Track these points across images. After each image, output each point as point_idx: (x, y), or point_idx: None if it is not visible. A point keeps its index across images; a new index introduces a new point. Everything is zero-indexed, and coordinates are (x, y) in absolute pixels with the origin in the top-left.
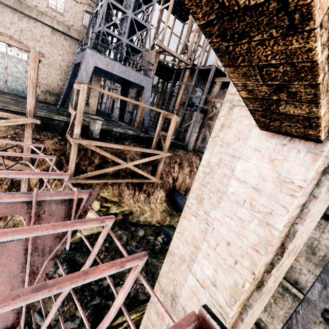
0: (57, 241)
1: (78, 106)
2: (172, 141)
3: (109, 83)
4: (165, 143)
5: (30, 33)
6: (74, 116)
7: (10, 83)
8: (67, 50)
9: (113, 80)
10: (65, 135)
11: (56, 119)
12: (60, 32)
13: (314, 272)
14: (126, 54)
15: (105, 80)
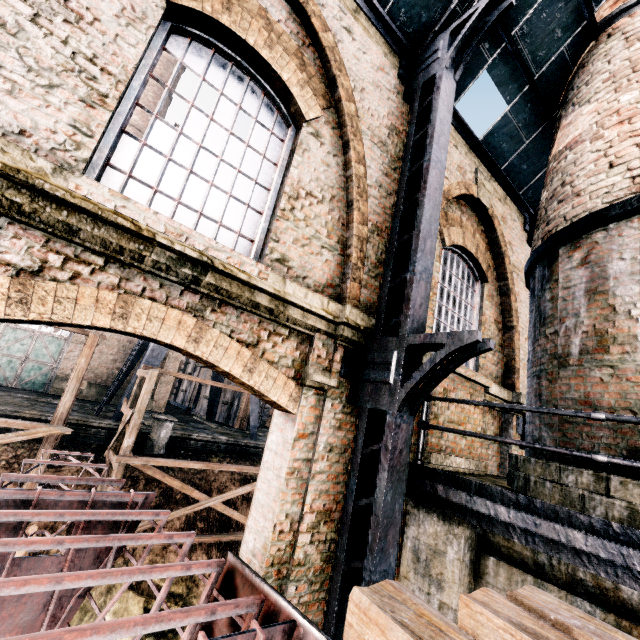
0: (96, 565)
1: (140, 401)
2: None
3: None
4: None
5: None
6: (129, 418)
7: (26, 372)
8: None
9: None
10: (103, 454)
11: (95, 425)
12: None
13: (424, 588)
14: None
15: None
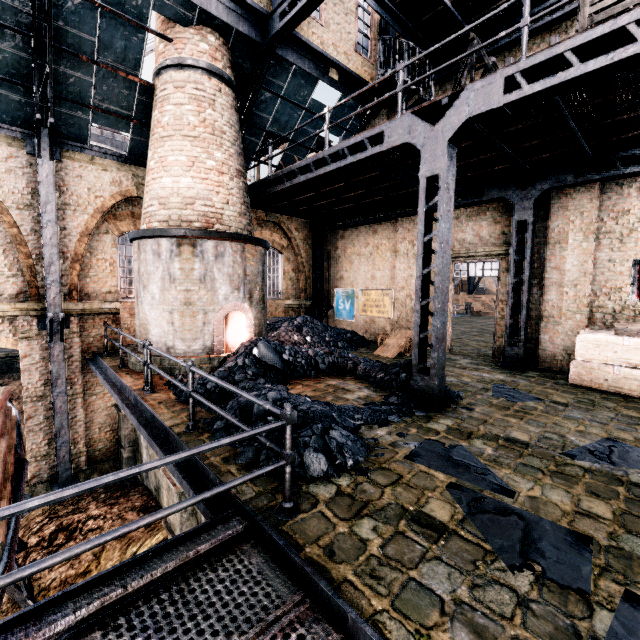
0: None
1: None
2: None
3: None
4: None
5: None
6: None
7: None
8: None
9: None
10: None
11: None
12: None
13: None
14: None
15: None
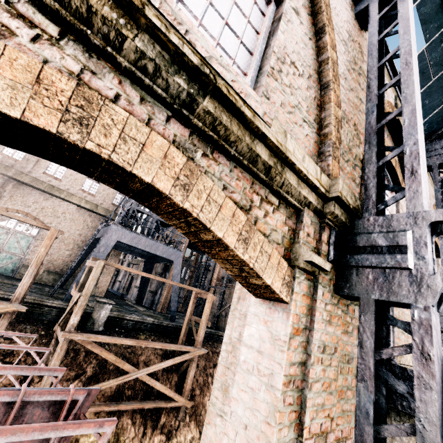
0: None
1: (87, 286)
2: (209, 330)
3: (130, 256)
4: (198, 333)
5: (52, 210)
6: (77, 300)
7: None
8: (88, 224)
9: (136, 255)
10: (52, 329)
11: (48, 304)
12: (86, 209)
13: None
14: (156, 228)
15: (126, 254)
